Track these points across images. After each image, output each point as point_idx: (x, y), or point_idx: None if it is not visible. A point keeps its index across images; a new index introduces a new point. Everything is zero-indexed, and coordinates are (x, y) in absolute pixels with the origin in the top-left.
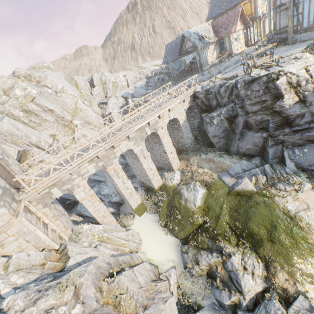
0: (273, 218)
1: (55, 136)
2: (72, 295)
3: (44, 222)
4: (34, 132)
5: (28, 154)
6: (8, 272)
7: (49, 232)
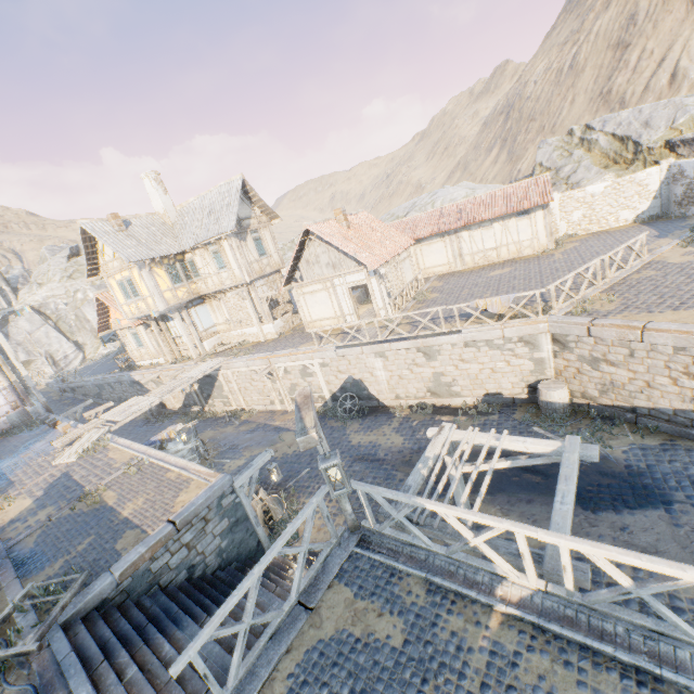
0: None
1: (86, 345)
2: None
3: None
4: (62, 341)
5: (35, 363)
6: None
7: None
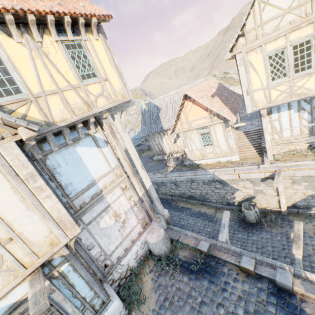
0: None
1: None
2: None
3: None
4: None
5: None
6: None
7: None
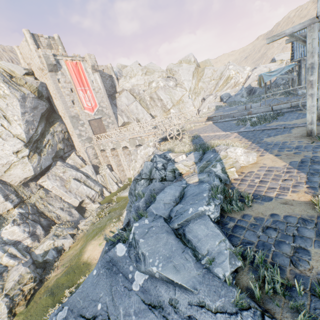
0: (102, 225)
1: (156, 116)
2: (63, 171)
3: (97, 155)
4: (144, 112)
5: (130, 124)
6: (72, 159)
7: (92, 158)
